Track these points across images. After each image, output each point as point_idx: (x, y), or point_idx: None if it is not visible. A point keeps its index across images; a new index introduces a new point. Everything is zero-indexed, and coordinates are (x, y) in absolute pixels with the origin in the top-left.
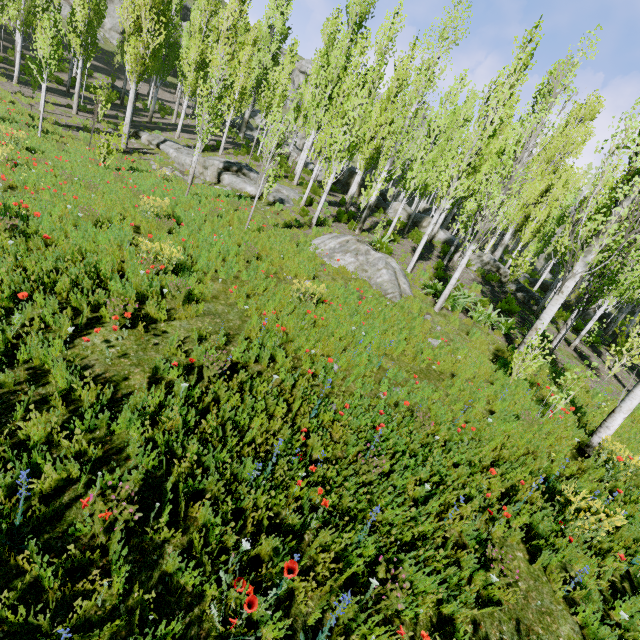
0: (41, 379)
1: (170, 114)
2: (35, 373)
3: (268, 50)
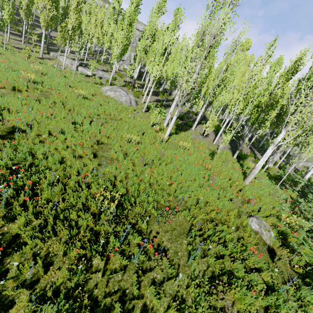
0: None
1: None
2: None
3: (113, 18)
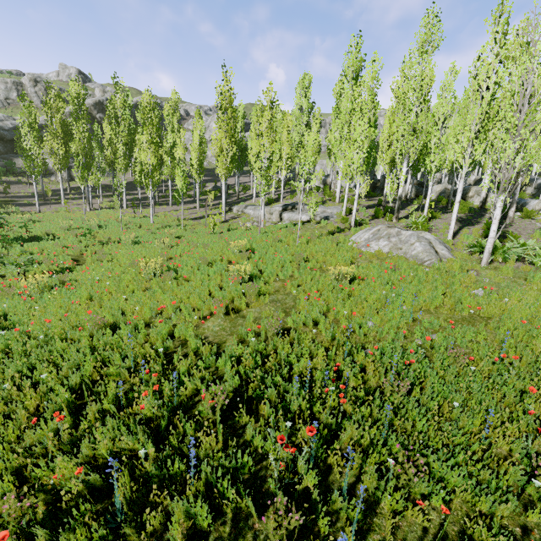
0: (185, 345)
1: (249, 189)
2: (182, 343)
3: (302, 123)
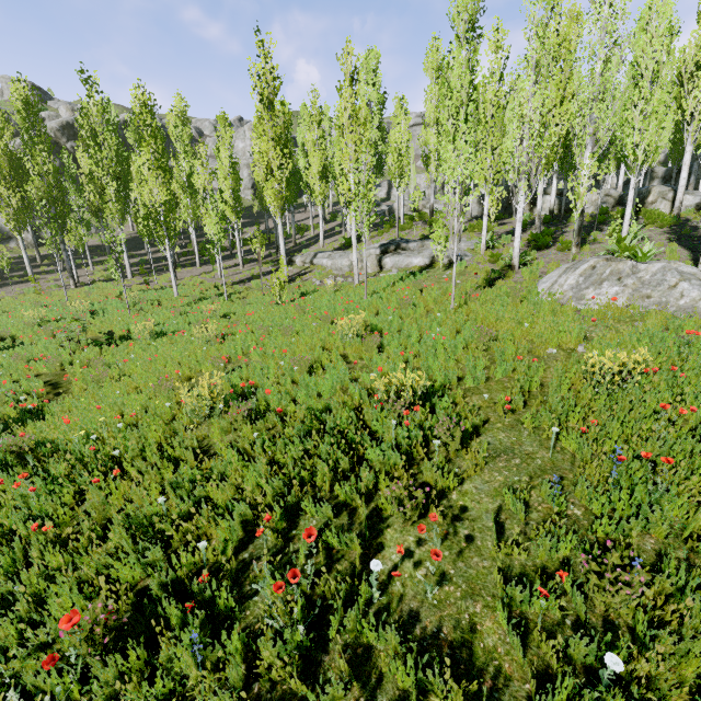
0: (369, 668)
1: (307, 230)
2: (356, 655)
3: (372, 125)
